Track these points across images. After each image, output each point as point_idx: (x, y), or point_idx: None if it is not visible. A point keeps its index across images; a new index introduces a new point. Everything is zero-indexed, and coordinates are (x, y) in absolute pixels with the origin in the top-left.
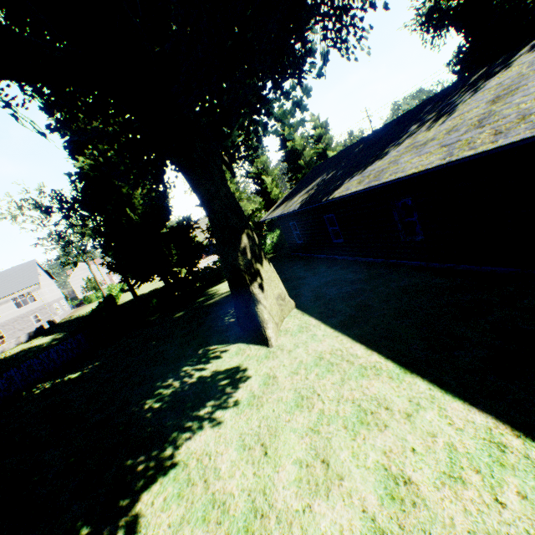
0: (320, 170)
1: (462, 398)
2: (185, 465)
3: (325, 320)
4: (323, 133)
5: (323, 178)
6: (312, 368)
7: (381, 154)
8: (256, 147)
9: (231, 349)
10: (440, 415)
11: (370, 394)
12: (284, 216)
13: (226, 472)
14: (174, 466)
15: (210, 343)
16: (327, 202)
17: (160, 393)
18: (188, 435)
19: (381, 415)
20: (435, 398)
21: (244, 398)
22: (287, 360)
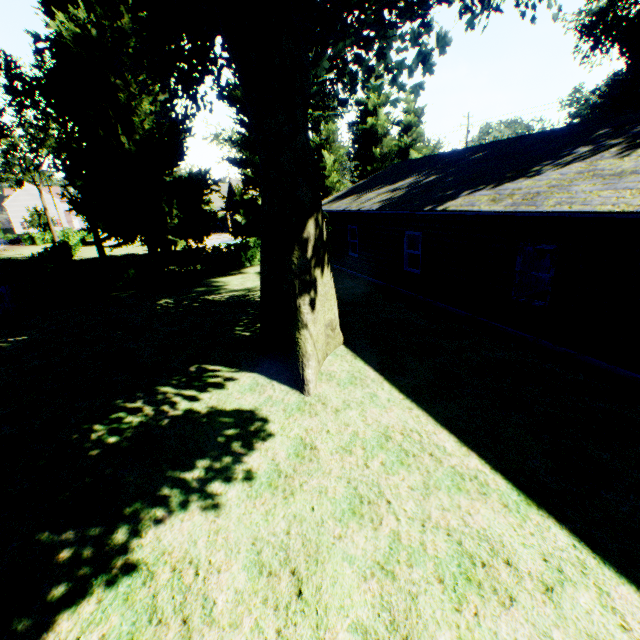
0: (410, 168)
1: (634, 581)
2: (148, 574)
3: (390, 377)
4: (414, 123)
5: (418, 179)
6: (374, 450)
7: (528, 171)
8: (345, 99)
9: (244, 380)
10: (602, 605)
11: (476, 528)
12: (344, 214)
13: (224, 613)
14: (128, 571)
15: (209, 360)
16: (418, 214)
17: (121, 419)
18: (160, 512)
19: (501, 575)
20: (587, 567)
21: (262, 470)
22: (333, 424)
